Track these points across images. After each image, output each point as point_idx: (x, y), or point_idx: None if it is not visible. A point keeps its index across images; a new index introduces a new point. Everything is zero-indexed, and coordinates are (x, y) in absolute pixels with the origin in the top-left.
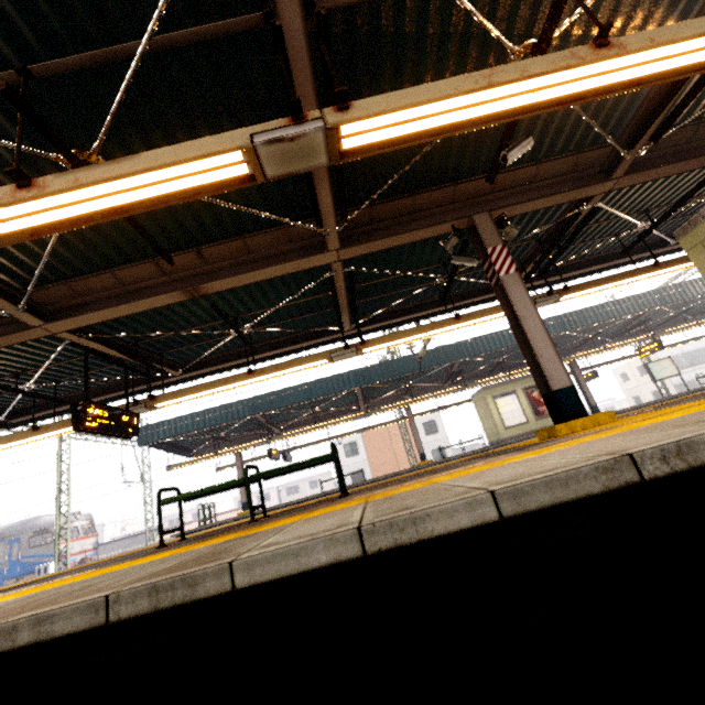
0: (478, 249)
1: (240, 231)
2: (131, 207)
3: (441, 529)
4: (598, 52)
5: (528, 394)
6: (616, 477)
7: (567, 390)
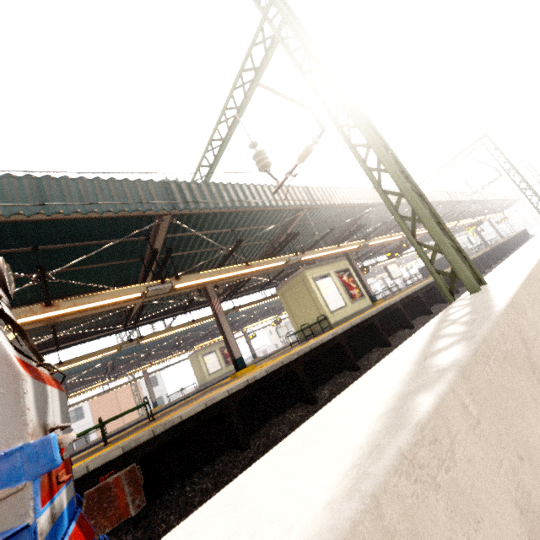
0: (207, 298)
1: (92, 290)
2: (87, 308)
3: (219, 399)
4: (246, 267)
5: (222, 352)
6: (245, 384)
7: (240, 358)
